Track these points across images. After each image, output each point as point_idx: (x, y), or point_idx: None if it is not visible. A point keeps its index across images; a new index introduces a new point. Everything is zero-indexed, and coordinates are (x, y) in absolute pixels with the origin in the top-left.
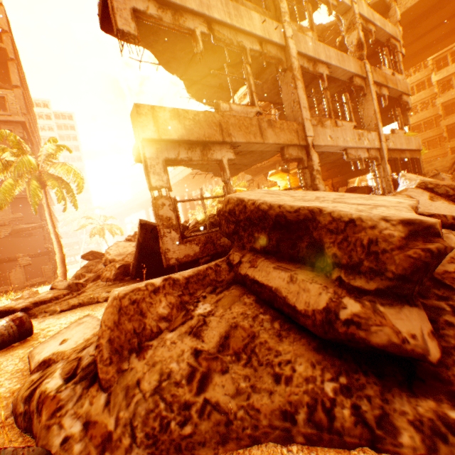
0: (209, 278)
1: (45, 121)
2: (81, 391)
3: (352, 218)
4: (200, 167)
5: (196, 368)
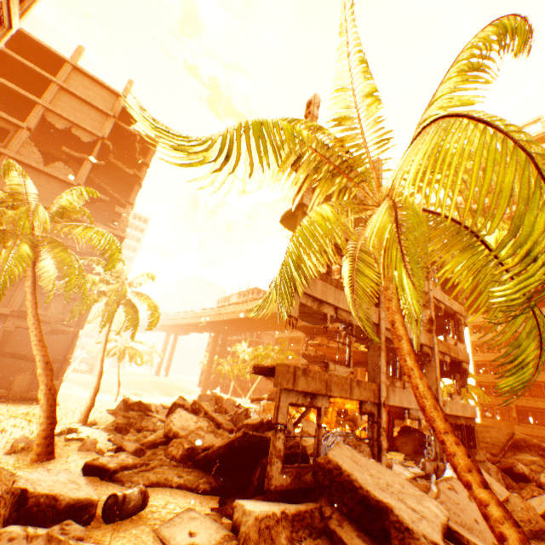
0: (306, 520)
1: None
2: None
3: (408, 526)
4: None
5: None
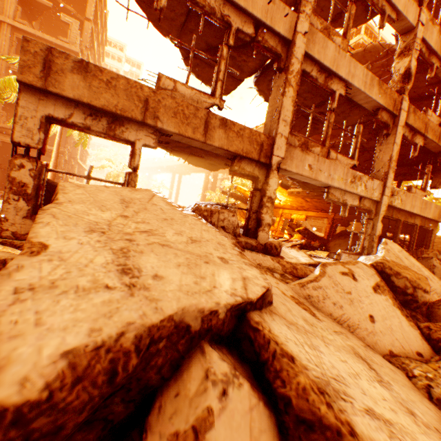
0: None
1: (115, 63)
2: None
3: None
4: (163, 147)
5: None
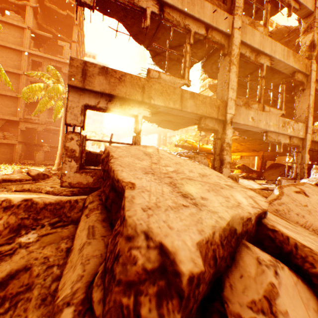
0: (63, 210)
1: None
2: None
3: (125, 215)
4: None
5: None
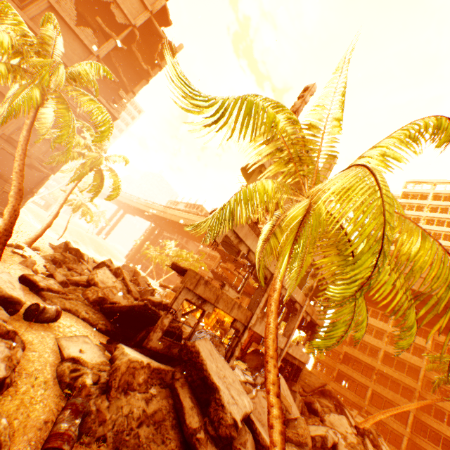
0: (161, 375)
1: None
2: (99, 393)
3: (224, 404)
4: None
5: (141, 416)
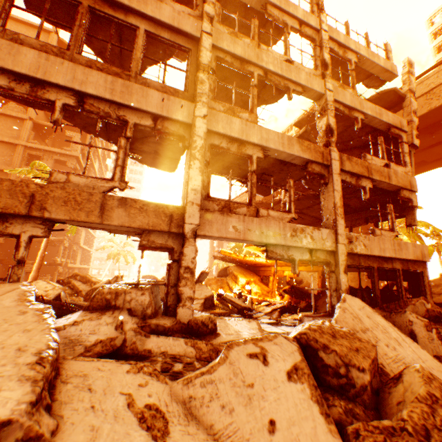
0: None
1: None
2: None
3: None
4: (102, 228)
5: None
